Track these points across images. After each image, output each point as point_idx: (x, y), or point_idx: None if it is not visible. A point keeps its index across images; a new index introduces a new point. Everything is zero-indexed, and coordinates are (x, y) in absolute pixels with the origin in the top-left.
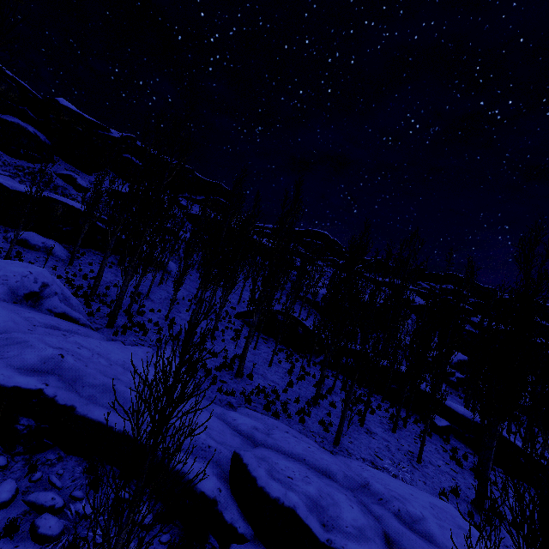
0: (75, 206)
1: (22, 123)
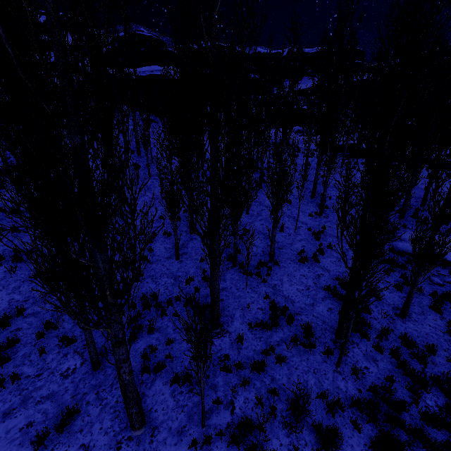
0: (305, 108)
1: (254, 75)
